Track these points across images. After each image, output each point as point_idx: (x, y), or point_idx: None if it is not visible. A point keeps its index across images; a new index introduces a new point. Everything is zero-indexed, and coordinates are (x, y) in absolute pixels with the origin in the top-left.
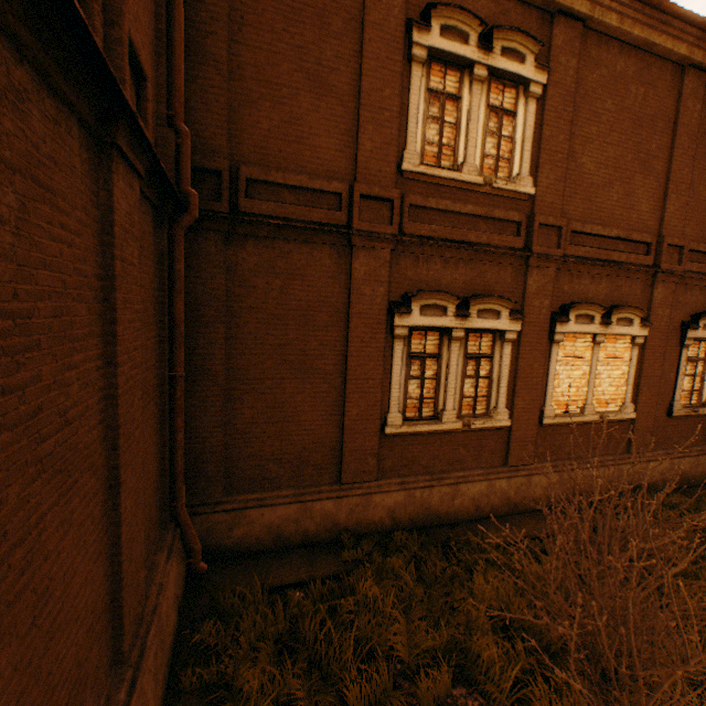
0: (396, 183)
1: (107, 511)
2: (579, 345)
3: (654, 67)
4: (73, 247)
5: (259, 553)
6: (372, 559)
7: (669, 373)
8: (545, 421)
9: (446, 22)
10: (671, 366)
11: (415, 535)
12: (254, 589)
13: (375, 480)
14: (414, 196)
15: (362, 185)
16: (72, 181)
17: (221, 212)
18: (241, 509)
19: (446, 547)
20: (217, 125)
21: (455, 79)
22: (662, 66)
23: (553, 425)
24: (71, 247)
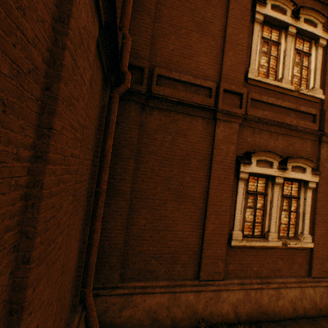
0: (243, 86)
1: None
2: None
3: None
4: None
5: None
6: None
7: None
8: None
9: (274, 3)
10: None
11: None
12: None
13: (222, 279)
14: (253, 94)
15: (225, 84)
16: None
17: (141, 91)
18: (129, 293)
19: None
20: (145, 43)
21: (275, 35)
22: None
23: None
24: None
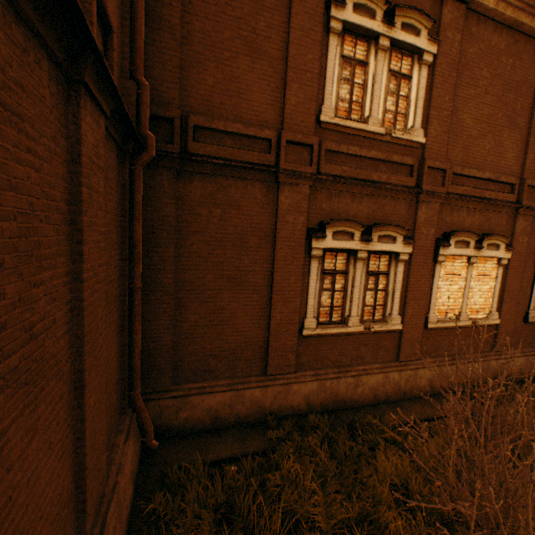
0: (315, 132)
1: (72, 410)
2: (457, 265)
3: (521, 43)
4: (41, 172)
5: (200, 431)
6: (292, 438)
7: (525, 288)
8: (429, 326)
9: (357, 1)
10: (527, 282)
11: (326, 417)
12: (197, 465)
13: (294, 372)
14: (329, 143)
15: (288, 133)
16: (40, 110)
17: (173, 152)
18: (185, 395)
19: (353, 429)
20: (171, 80)
21: (363, 49)
22: (527, 42)
23: (435, 328)
24: (38, 172)
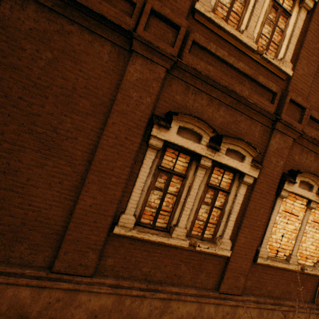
0: (187, 21)
1: None
2: (296, 205)
3: None
4: None
5: None
6: None
7: None
8: (259, 260)
9: None
10: None
11: None
12: None
13: (90, 276)
14: (198, 35)
15: (155, 1)
16: None
17: None
18: None
19: None
20: None
21: None
22: None
23: (263, 264)
24: None
